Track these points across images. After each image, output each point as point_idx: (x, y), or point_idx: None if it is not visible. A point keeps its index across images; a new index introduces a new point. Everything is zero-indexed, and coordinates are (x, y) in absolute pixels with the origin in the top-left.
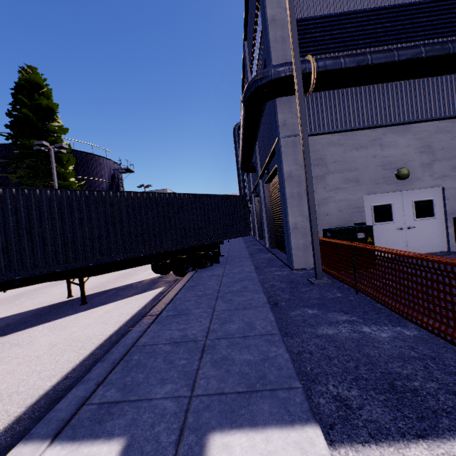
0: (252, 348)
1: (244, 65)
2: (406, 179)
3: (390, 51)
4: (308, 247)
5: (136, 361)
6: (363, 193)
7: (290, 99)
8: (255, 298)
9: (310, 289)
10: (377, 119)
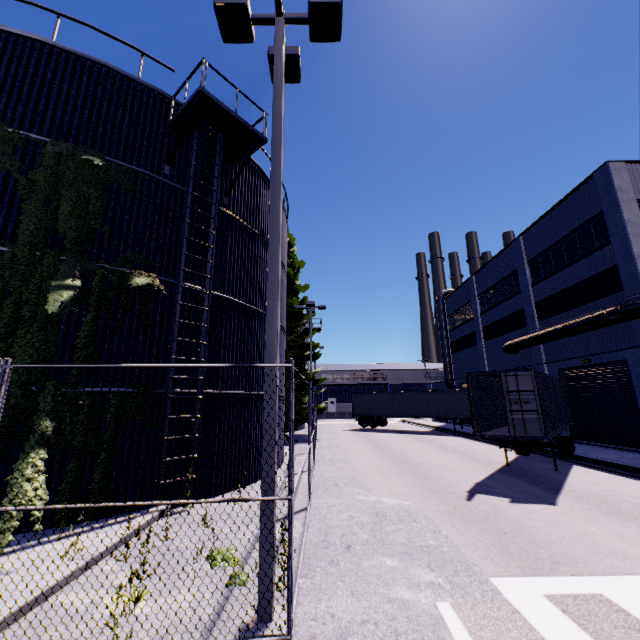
0: None
1: (502, 251)
2: None
3: None
4: None
5: None
6: None
7: None
8: None
9: None
10: None
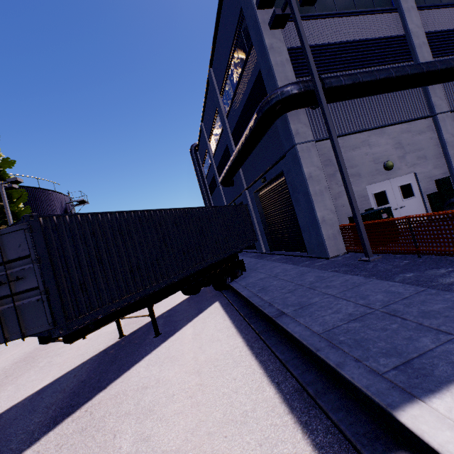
0: (430, 301)
1: (207, 90)
2: (391, 169)
3: (372, 72)
4: (336, 236)
5: (350, 340)
6: (365, 184)
7: (297, 112)
8: (348, 279)
9: (374, 265)
10: (362, 125)
